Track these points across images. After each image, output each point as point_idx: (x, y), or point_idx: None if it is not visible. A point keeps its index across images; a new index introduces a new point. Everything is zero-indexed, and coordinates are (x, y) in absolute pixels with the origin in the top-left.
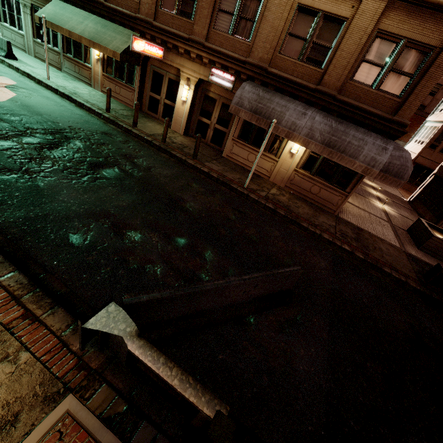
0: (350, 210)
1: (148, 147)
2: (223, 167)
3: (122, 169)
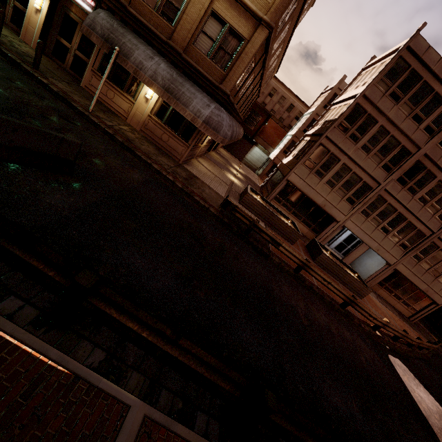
0: (199, 168)
1: None
2: (74, 91)
3: None
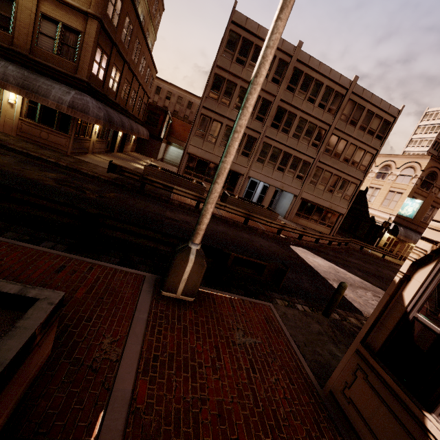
0: (95, 159)
1: None
2: None
3: None
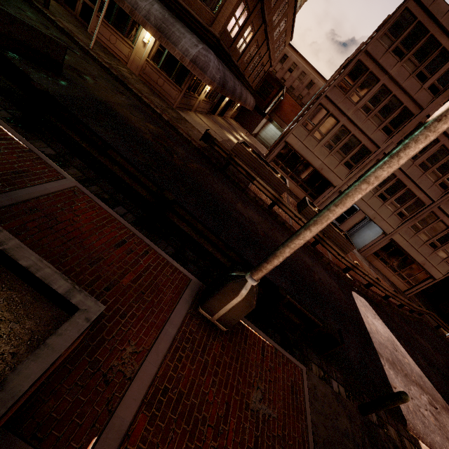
0: (195, 118)
1: None
2: (79, 32)
3: None
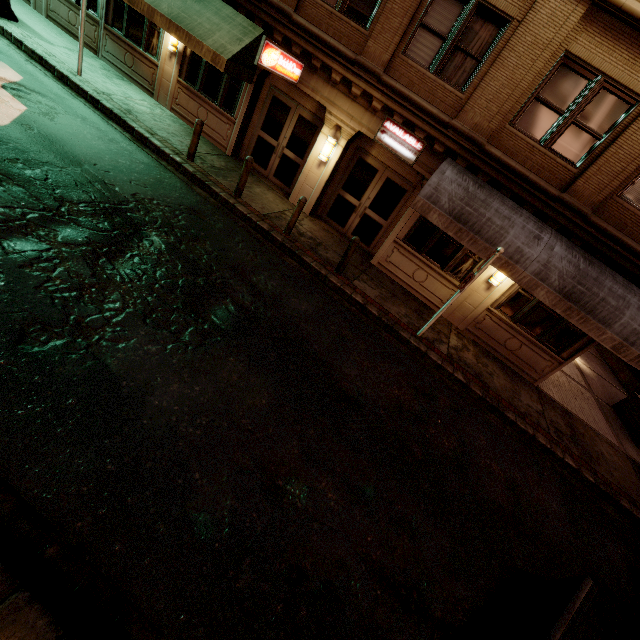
0: None
1: (263, 241)
2: (379, 289)
3: (240, 304)
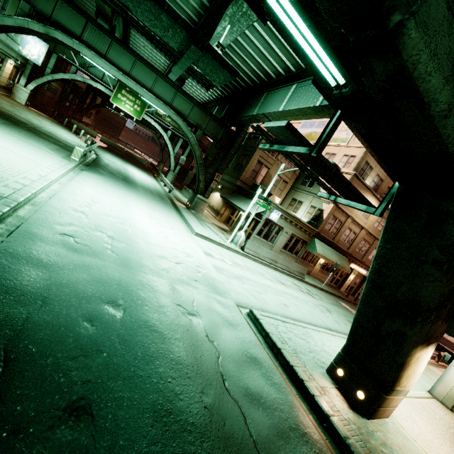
0: None
1: None
2: None
3: None
